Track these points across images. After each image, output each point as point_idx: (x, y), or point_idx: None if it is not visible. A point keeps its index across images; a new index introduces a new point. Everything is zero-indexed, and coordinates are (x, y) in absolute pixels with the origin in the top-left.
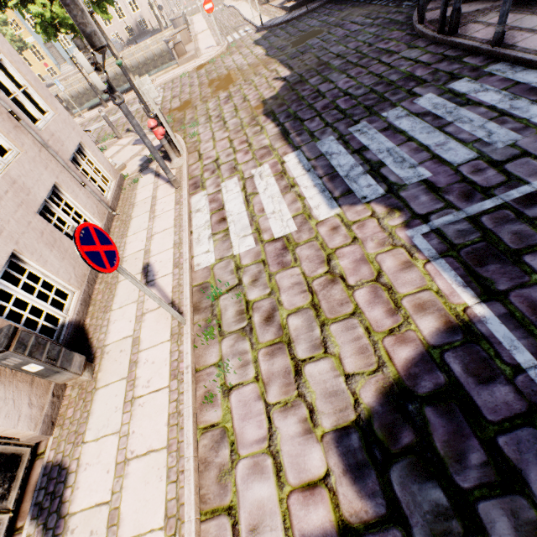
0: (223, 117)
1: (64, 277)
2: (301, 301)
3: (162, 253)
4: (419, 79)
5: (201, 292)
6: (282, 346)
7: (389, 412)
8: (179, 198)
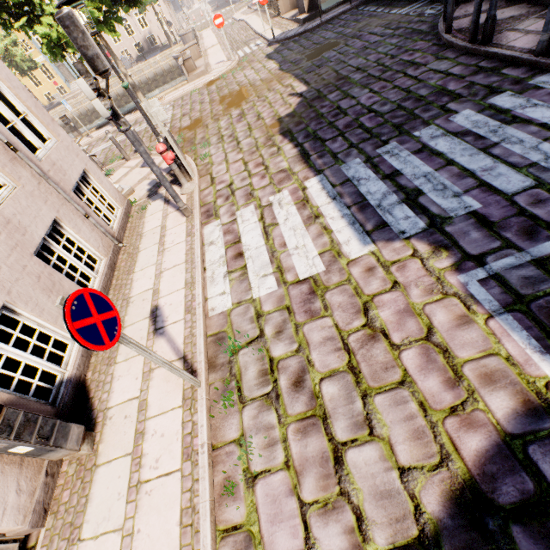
0: (236, 137)
1: (63, 326)
2: (336, 362)
3: (172, 294)
4: (453, 93)
5: (217, 344)
6: (316, 422)
7: (463, 528)
8: (190, 228)
